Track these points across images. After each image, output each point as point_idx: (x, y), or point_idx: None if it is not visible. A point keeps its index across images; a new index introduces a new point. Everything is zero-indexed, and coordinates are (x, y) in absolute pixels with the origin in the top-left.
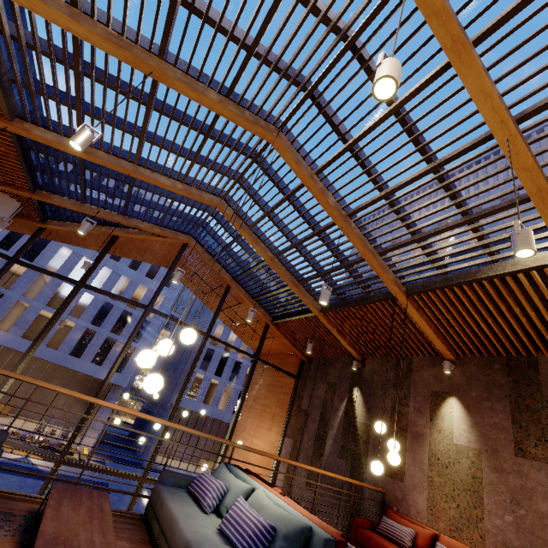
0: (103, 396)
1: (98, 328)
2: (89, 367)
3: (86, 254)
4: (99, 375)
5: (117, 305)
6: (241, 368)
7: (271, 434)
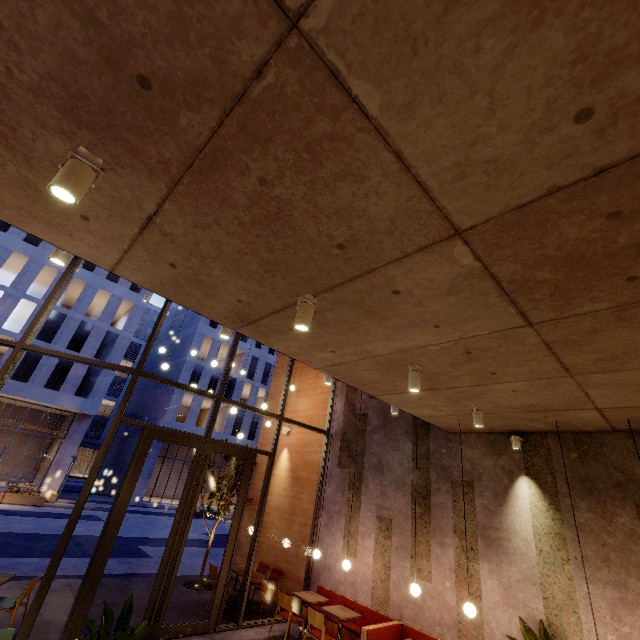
0: (60, 434)
1: (47, 344)
2: (42, 394)
3: (17, 249)
4: (58, 402)
5: (72, 315)
6: (236, 385)
7: (320, 380)
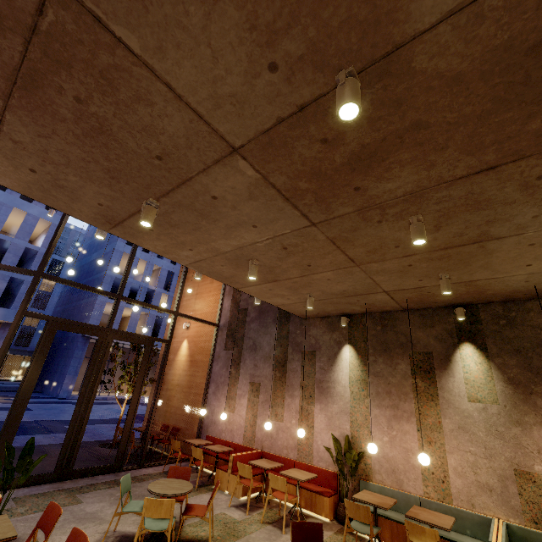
0: None
1: None
2: None
3: None
4: None
5: None
6: (154, 295)
7: (213, 284)
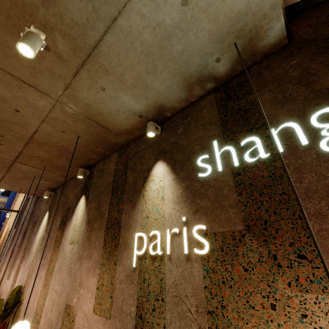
0: None
1: None
2: None
3: None
4: None
5: None
6: None
7: None
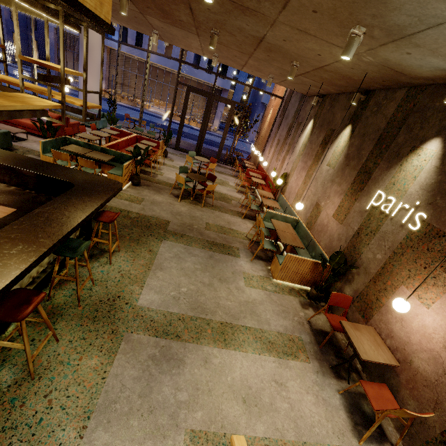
0: None
1: None
2: (205, 76)
3: None
4: (212, 81)
5: None
6: None
7: None
